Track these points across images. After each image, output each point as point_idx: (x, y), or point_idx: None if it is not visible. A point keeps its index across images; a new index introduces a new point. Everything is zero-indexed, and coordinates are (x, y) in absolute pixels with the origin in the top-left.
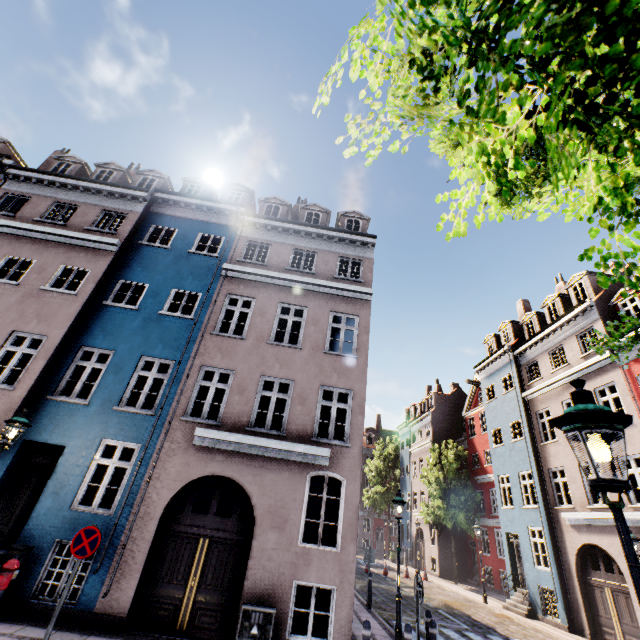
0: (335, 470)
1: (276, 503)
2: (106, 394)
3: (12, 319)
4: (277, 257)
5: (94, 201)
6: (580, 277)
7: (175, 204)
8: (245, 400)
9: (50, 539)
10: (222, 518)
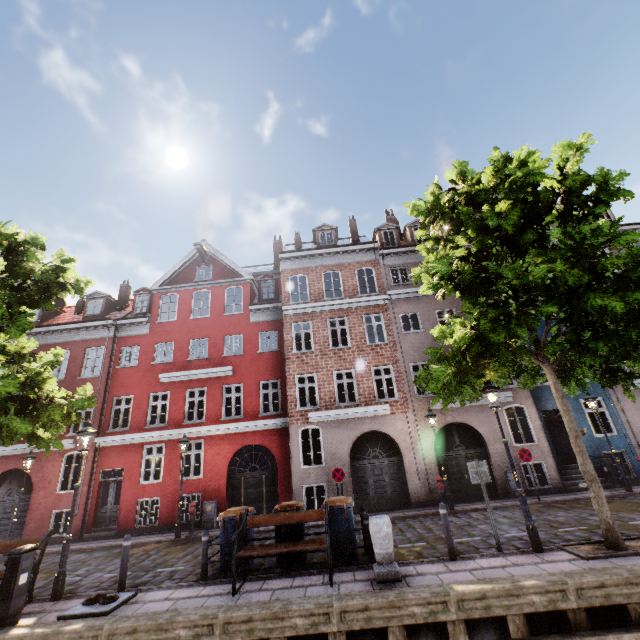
0: None
1: None
2: None
3: None
4: None
5: None
6: None
7: None
8: None
9: (598, 452)
10: None
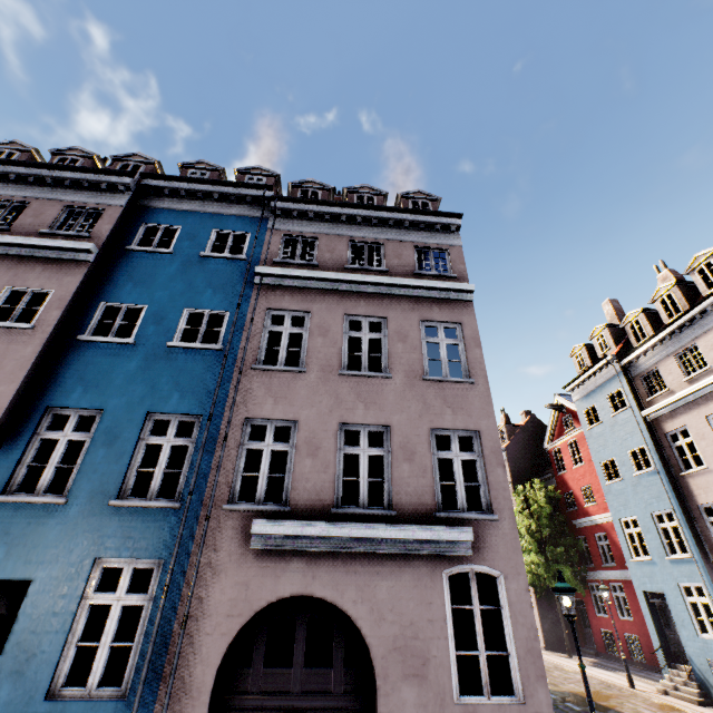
0: (483, 561)
1: (403, 632)
2: (95, 481)
3: None
4: (330, 253)
5: (51, 195)
6: (707, 255)
7: (173, 194)
8: (321, 465)
9: None
10: (317, 671)
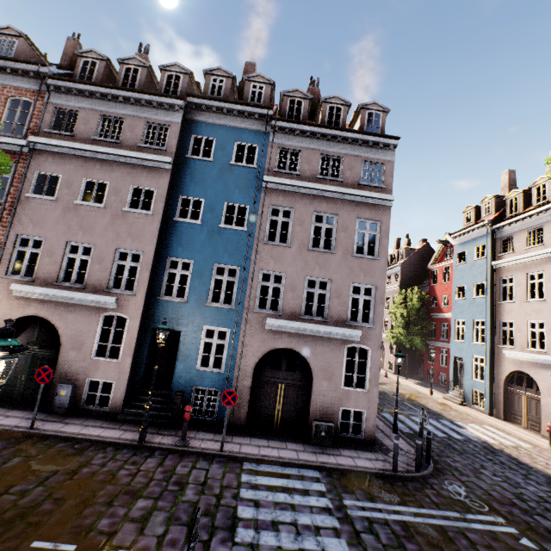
0: (363, 343)
1: (325, 364)
2: (197, 294)
3: (112, 238)
4: (307, 165)
5: (135, 113)
6: None
7: (207, 108)
8: (296, 296)
9: (190, 386)
10: (290, 372)
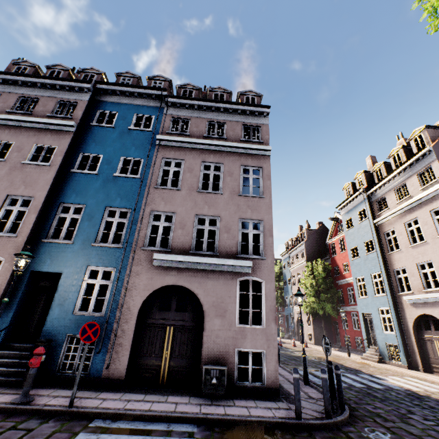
0: (256, 275)
1: (217, 300)
2: (84, 235)
3: (5, 186)
4: (196, 128)
5: (50, 94)
6: (420, 131)
7: (113, 93)
8: (186, 232)
9: (63, 334)
10: (180, 313)
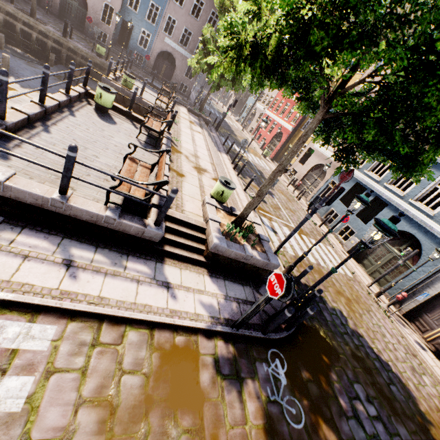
0: None
1: (181, 65)
2: (142, 12)
3: None
4: None
5: None
6: None
7: None
8: (179, 33)
9: (134, 50)
10: (169, 63)
